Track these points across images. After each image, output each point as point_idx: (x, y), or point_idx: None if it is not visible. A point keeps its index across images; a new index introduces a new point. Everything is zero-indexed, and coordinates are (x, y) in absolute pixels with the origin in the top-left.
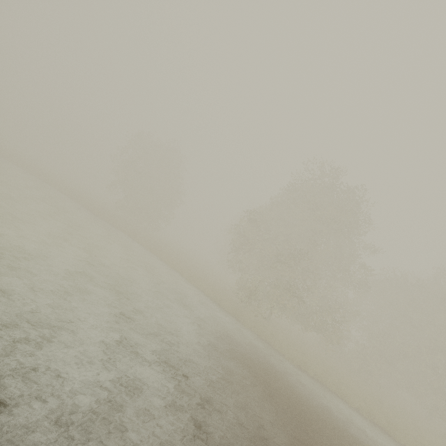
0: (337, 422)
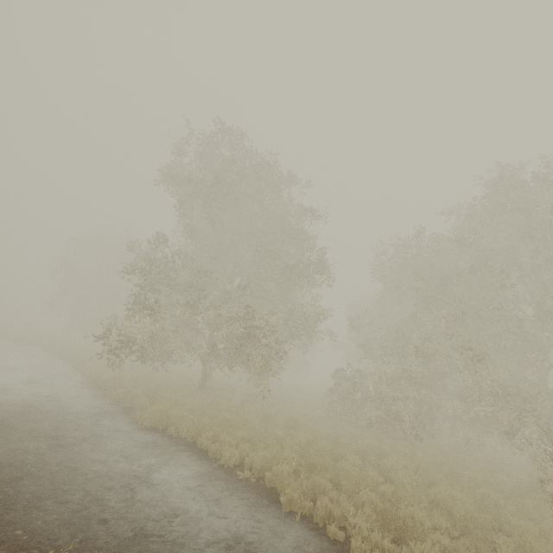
0: (7, 487)
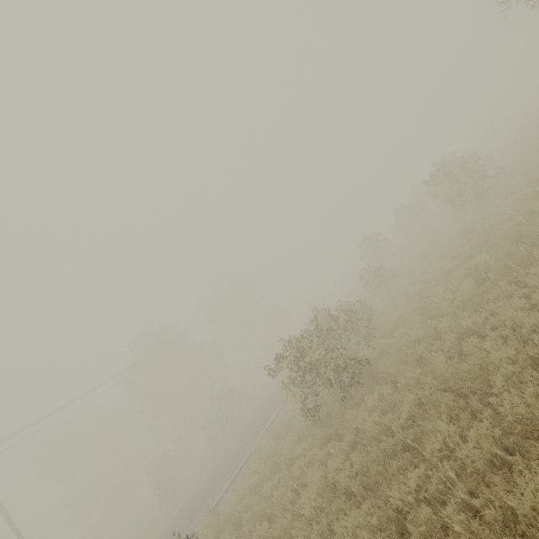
0: None
